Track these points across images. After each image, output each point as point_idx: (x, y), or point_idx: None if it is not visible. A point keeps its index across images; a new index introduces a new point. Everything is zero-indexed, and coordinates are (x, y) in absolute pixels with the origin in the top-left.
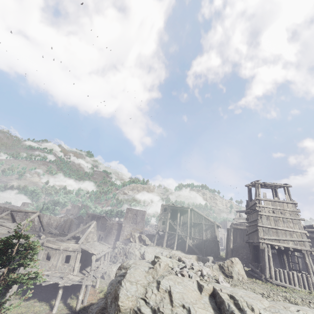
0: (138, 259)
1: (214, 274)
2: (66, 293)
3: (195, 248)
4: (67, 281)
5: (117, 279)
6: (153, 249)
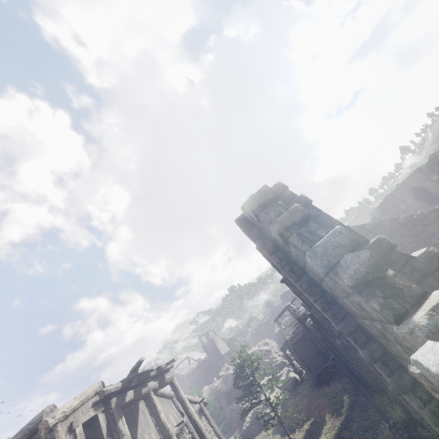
0: None
1: None
2: None
3: None
4: None
5: (224, 386)
6: None
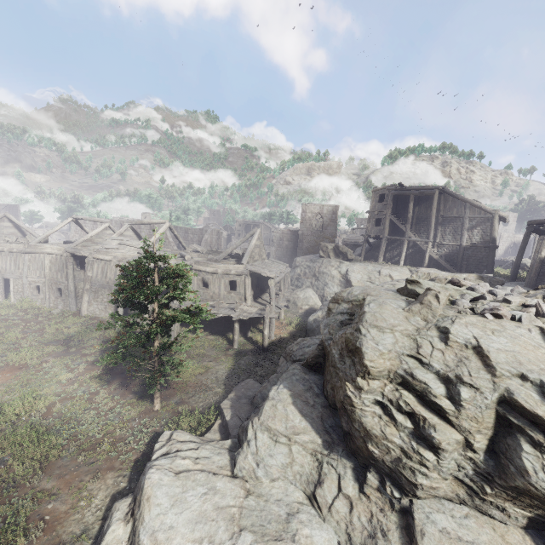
0: (337, 282)
1: None
2: (244, 326)
3: (443, 261)
4: (242, 314)
5: (336, 319)
6: (362, 267)
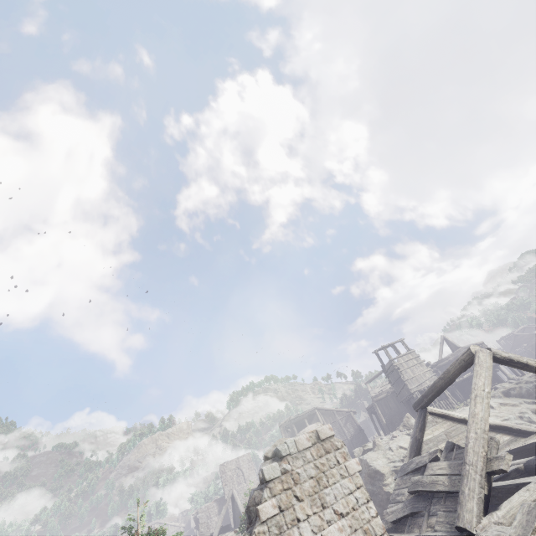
0: None
1: None
2: None
3: None
4: None
5: None
6: None
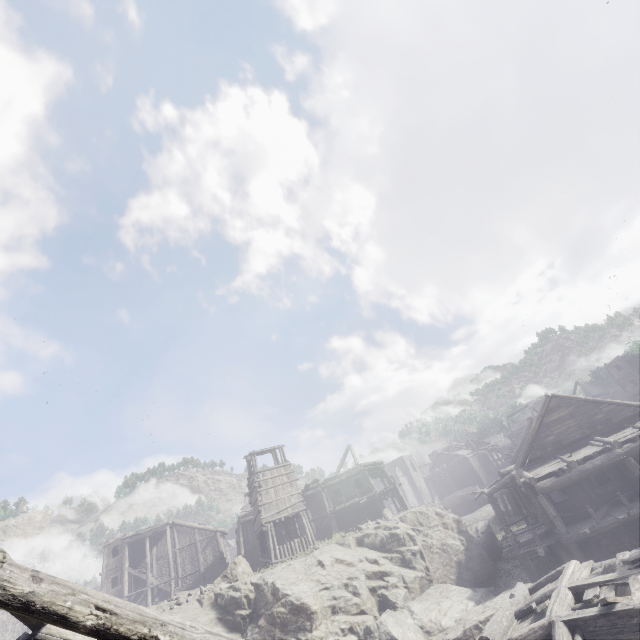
0: None
1: (217, 590)
2: None
3: None
4: None
5: None
6: None
